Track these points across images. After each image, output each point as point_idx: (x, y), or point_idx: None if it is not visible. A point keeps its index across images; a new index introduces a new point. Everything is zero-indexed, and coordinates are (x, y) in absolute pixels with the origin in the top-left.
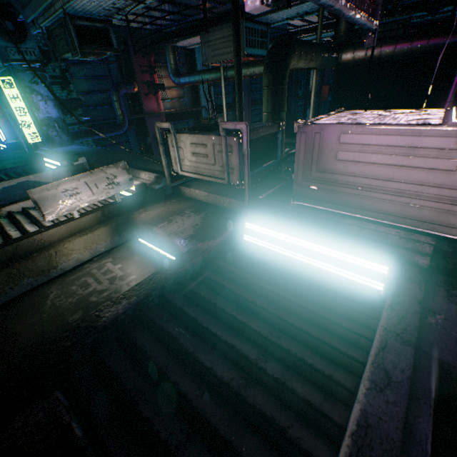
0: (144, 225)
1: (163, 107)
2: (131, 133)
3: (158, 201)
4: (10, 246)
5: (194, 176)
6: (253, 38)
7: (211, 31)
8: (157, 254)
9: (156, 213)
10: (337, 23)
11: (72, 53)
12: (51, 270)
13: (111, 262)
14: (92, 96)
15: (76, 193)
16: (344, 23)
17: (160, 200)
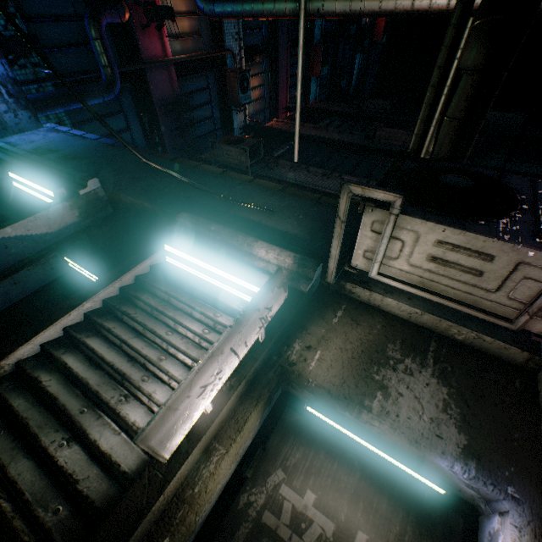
0: (332, 398)
1: (170, 50)
2: (124, 97)
3: (310, 312)
4: None
5: (415, 292)
6: None
7: None
8: (362, 450)
9: (334, 357)
10: None
11: None
12: (186, 541)
13: (286, 483)
14: (51, 26)
15: (218, 379)
16: None
17: (312, 310)
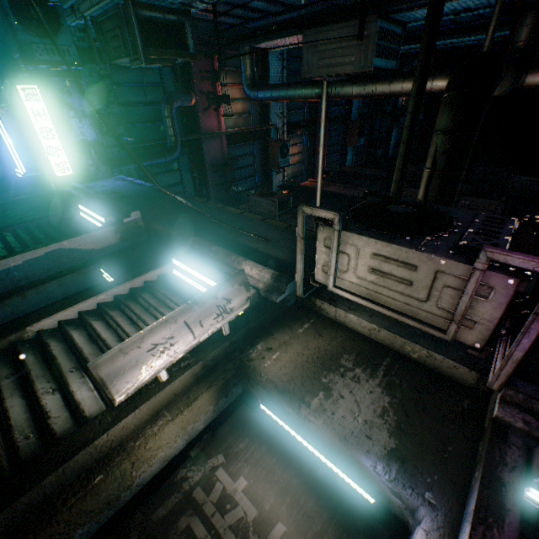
0: (278, 392)
1: (224, 125)
2: (182, 159)
3: (280, 322)
4: (51, 475)
5: (364, 303)
6: (384, 44)
7: (321, 30)
8: (303, 451)
9: (289, 359)
10: (515, 26)
11: (131, 59)
12: (121, 494)
13: (223, 467)
14: (137, 109)
15: (170, 344)
16: (529, 28)
17: (282, 320)
